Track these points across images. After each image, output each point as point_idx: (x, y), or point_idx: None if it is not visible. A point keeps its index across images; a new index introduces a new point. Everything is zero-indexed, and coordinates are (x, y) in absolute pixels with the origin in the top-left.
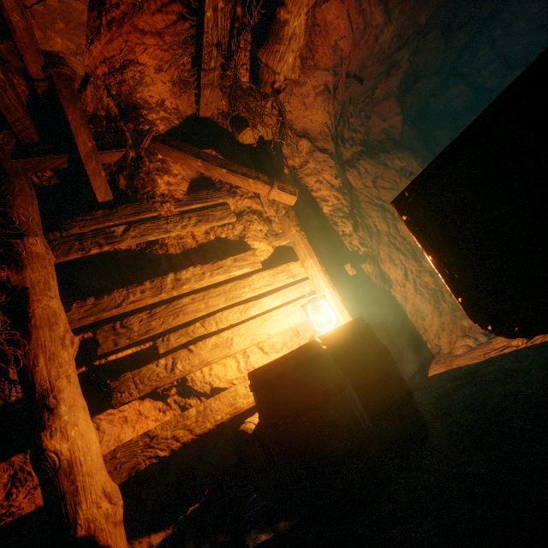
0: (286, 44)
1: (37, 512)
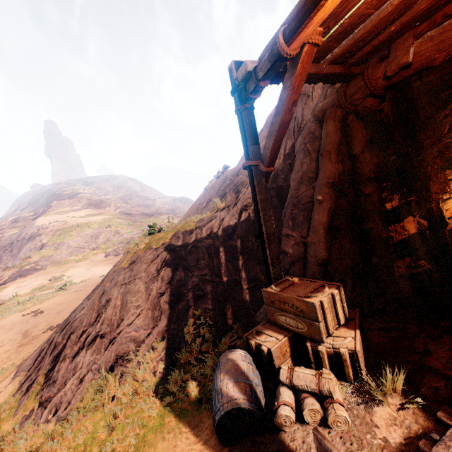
0: None
1: (399, 241)
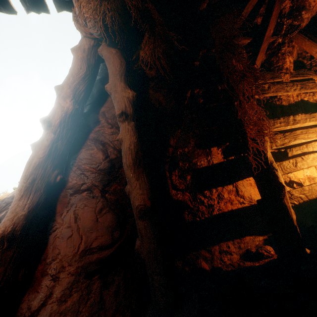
0: None
1: (228, 212)
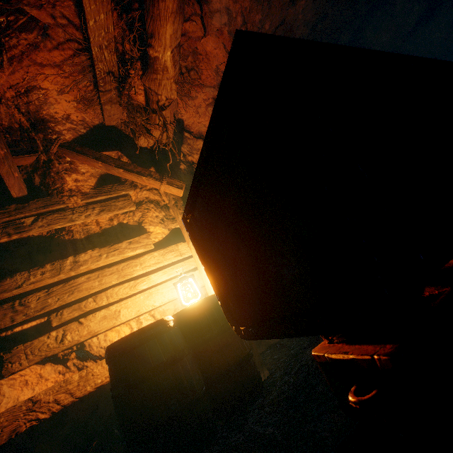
0: (161, 74)
1: None
